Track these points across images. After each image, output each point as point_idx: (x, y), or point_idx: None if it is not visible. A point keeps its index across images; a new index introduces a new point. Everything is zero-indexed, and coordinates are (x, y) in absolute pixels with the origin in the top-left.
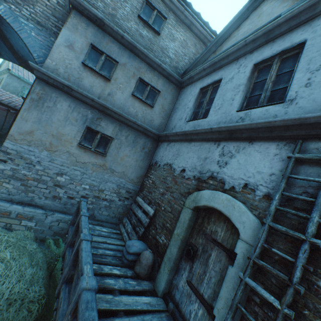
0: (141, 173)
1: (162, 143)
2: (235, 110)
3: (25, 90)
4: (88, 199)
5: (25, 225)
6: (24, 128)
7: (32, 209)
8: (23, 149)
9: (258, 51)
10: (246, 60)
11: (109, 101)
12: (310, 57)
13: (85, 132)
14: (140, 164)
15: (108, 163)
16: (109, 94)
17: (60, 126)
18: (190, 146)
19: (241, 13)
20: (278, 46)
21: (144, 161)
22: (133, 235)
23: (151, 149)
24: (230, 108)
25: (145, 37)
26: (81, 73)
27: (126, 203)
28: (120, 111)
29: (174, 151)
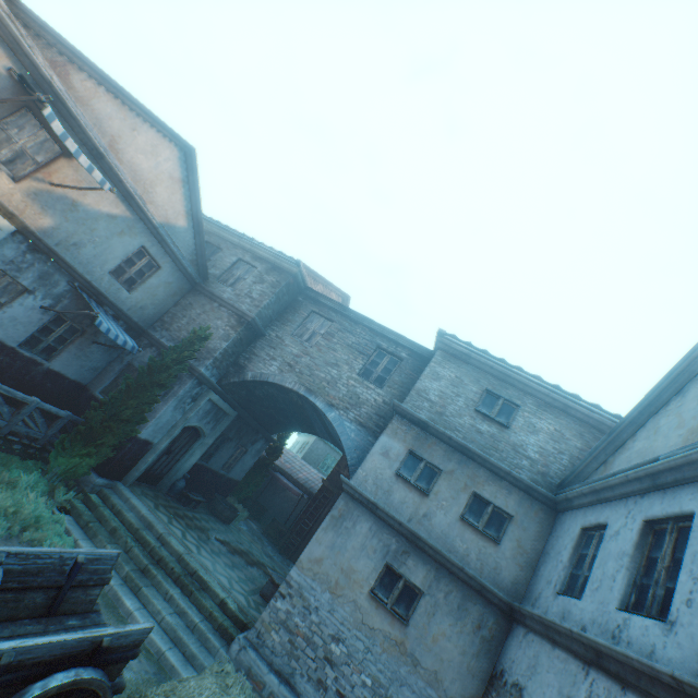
0: (473, 689)
1: (517, 626)
2: (614, 604)
3: (328, 459)
4: None
5: None
6: (315, 553)
7: (288, 692)
8: (306, 583)
9: (648, 497)
10: (634, 506)
11: (423, 524)
12: (694, 549)
13: (382, 572)
14: (471, 663)
15: (408, 641)
16: (425, 514)
17: (354, 557)
18: (552, 655)
19: (631, 416)
20: (667, 504)
21: (480, 658)
22: None
23: (496, 634)
24: (608, 596)
25: (484, 433)
26: (392, 485)
27: None
28: (438, 542)
29: (530, 656)
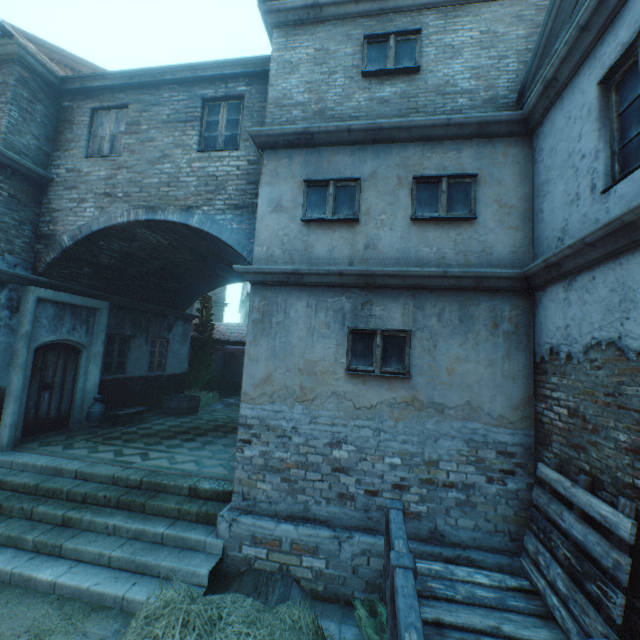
0: (520, 393)
1: (546, 291)
2: None
3: None
4: (408, 491)
5: (309, 566)
6: (258, 375)
7: (311, 529)
8: (266, 412)
9: None
10: None
11: (370, 259)
12: None
13: (350, 342)
14: (505, 368)
15: (420, 393)
16: (366, 245)
17: (306, 349)
18: None
19: None
20: None
21: (513, 357)
22: (585, 614)
23: (519, 320)
24: None
25: (391, 99)
26: (307, 239)
27: (512, 486)
28: (400, 267)
29: (602, 297)
